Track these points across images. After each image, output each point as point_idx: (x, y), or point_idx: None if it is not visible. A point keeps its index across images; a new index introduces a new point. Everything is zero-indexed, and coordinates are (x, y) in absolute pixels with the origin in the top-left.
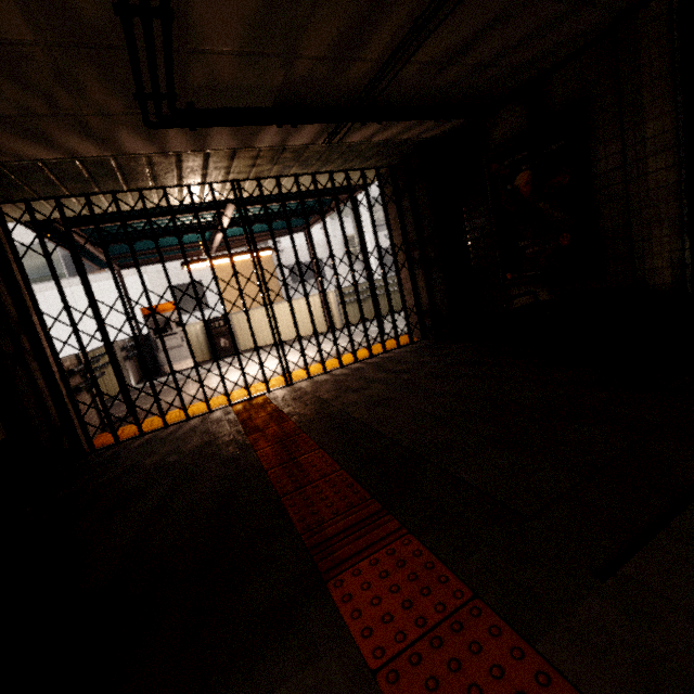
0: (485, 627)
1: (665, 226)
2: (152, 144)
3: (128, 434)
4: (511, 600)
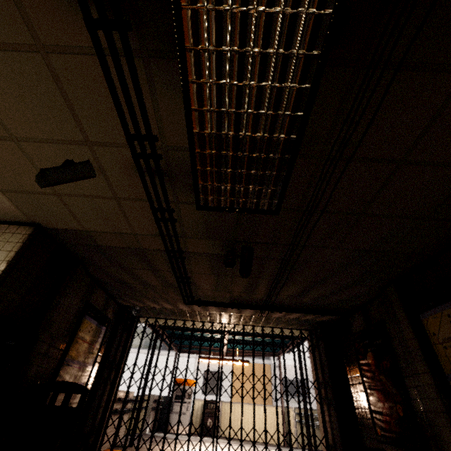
0: None
1: (442, 417)
2: (188, 307)
3: None
4: None
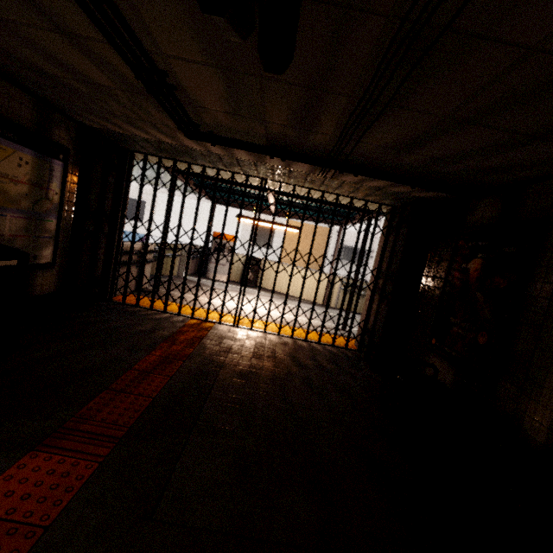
0: (16, 547)
1: None
2: (200, 146)
3: (135, 302)
4: (50, 549)
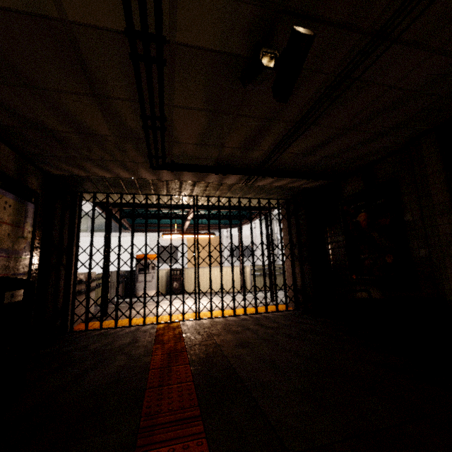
0: None
1: None
2: (154, 175)
3: (95, 326)
4: None
